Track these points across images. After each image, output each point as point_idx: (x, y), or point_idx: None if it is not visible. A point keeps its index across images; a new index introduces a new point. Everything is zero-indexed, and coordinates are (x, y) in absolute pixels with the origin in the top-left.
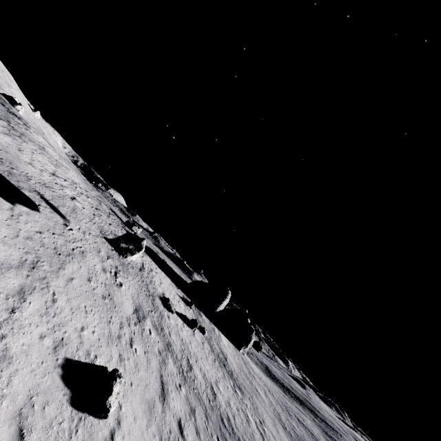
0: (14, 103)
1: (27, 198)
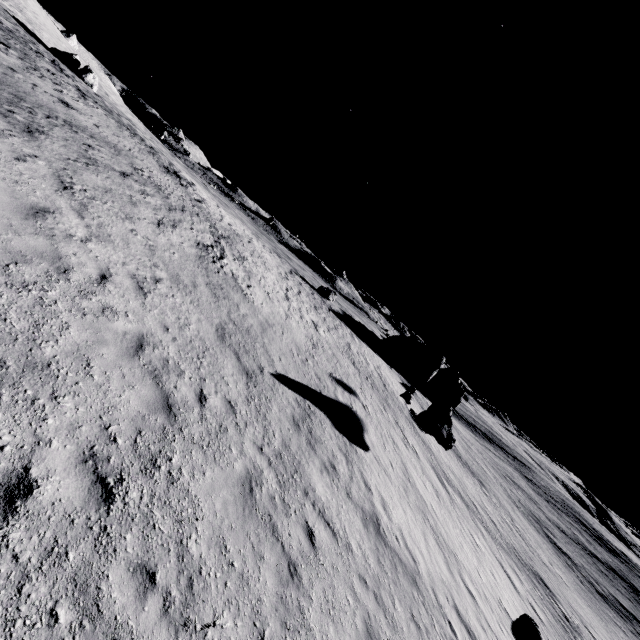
0: (75, 65)
1: (348, 408)
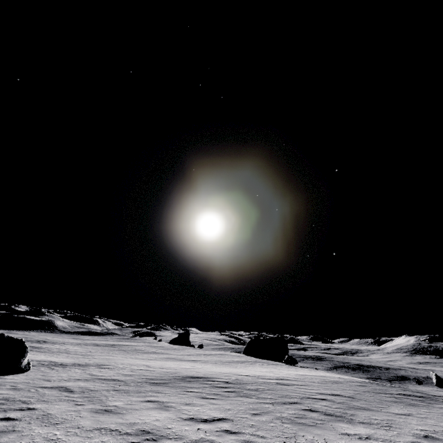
0: None
1: None
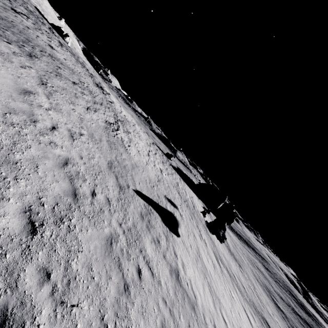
0: (61, 32)
1: (171, 214)
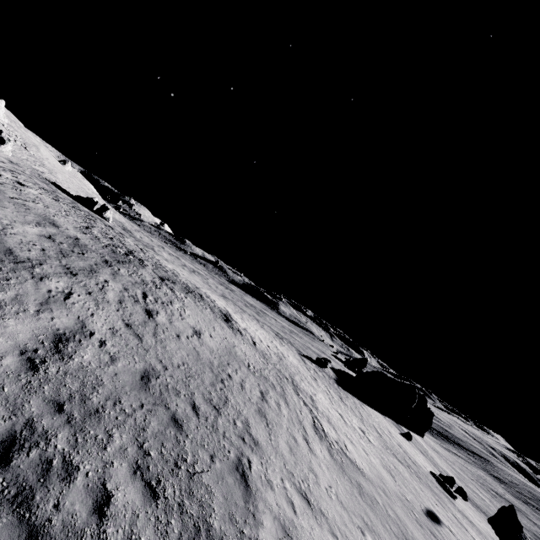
0: (93, 204)
1: None
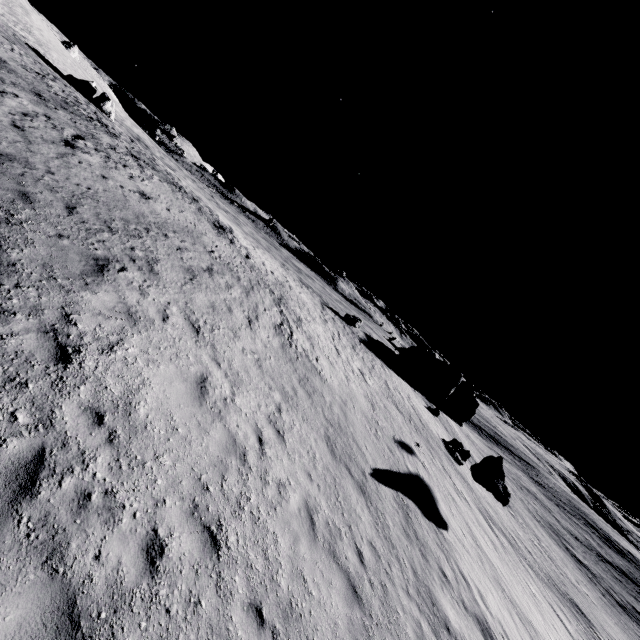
0: (91, 92)
1: (418, 478)
